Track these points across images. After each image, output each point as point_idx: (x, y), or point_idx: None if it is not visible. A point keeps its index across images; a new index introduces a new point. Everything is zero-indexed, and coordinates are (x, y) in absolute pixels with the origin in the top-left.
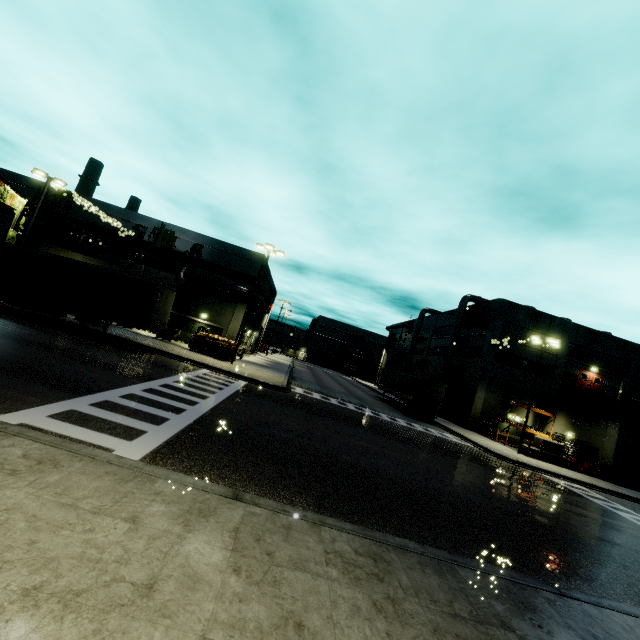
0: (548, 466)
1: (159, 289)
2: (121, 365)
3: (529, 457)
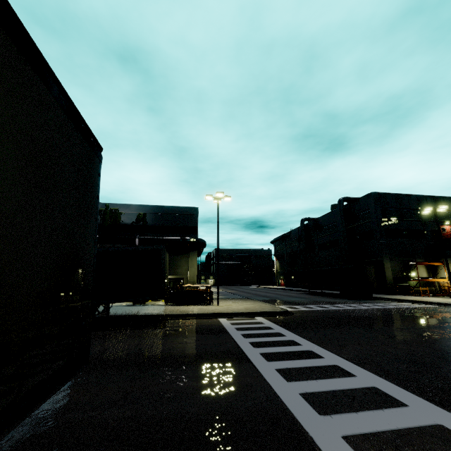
0: None
1: (164, 253)
2: (187, 349)
3: None
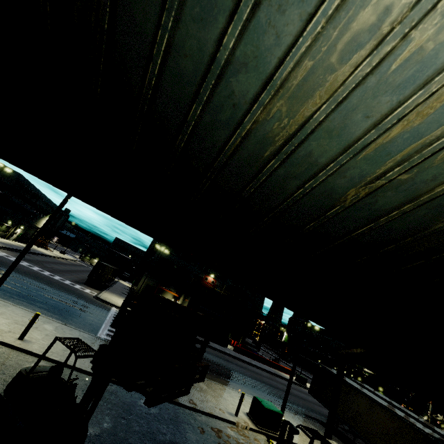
0: None
1: None
2: None
3: None
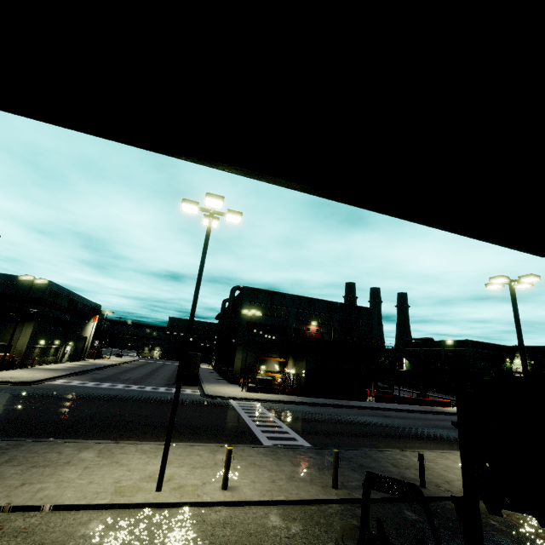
0: (252, 395)
1: None
2: None
3: (249, 392)
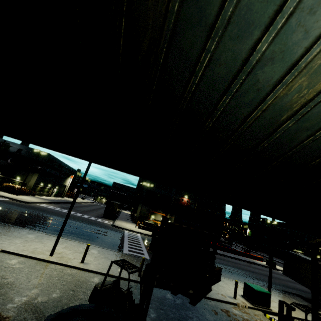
0: (140, 230)
1: None
2: None
3: (139, 228)
